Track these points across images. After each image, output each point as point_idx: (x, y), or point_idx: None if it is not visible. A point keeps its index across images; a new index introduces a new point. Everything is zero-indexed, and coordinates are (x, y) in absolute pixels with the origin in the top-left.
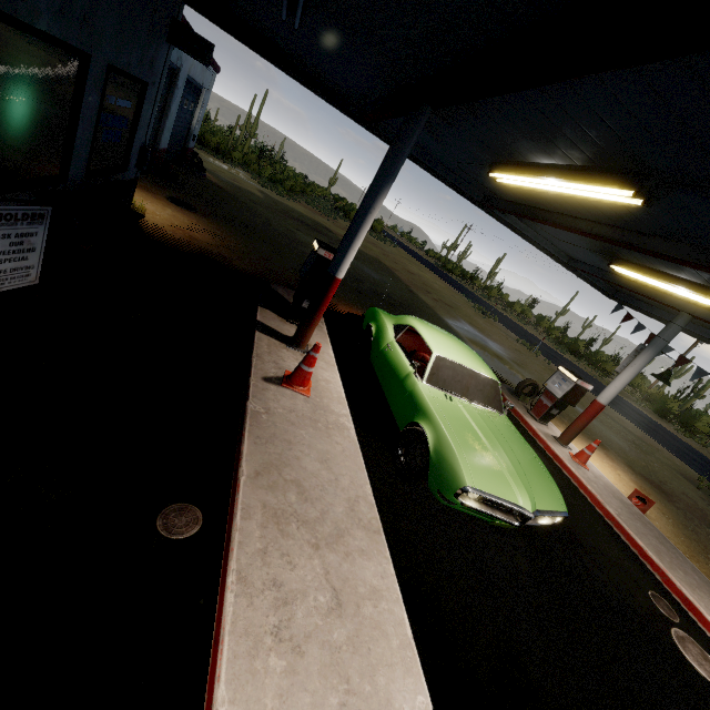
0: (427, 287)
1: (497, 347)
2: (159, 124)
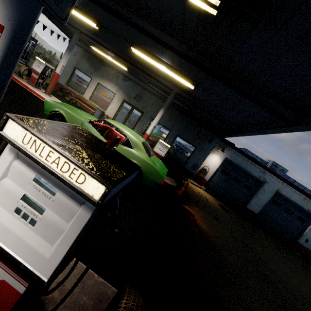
0: None
1: None
2: (249, 198)
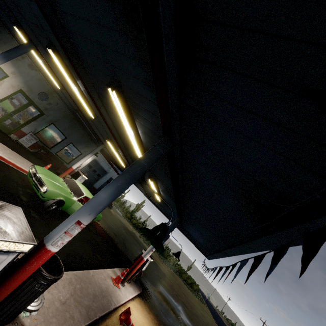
0: (184, 299)
1: (186, 321)
2: (96, 181)
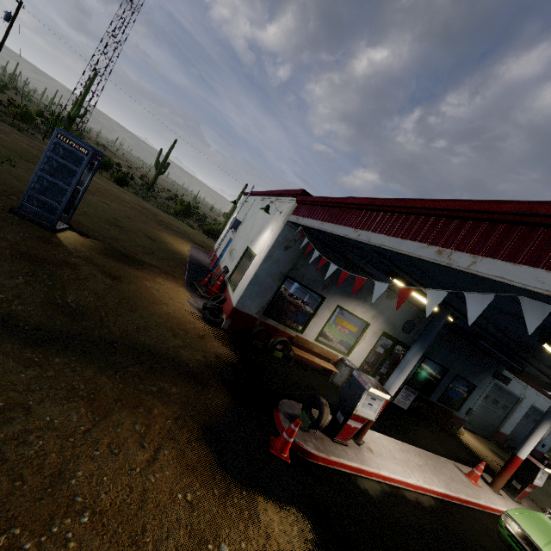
0: None
1: None
2: (503, 419)
